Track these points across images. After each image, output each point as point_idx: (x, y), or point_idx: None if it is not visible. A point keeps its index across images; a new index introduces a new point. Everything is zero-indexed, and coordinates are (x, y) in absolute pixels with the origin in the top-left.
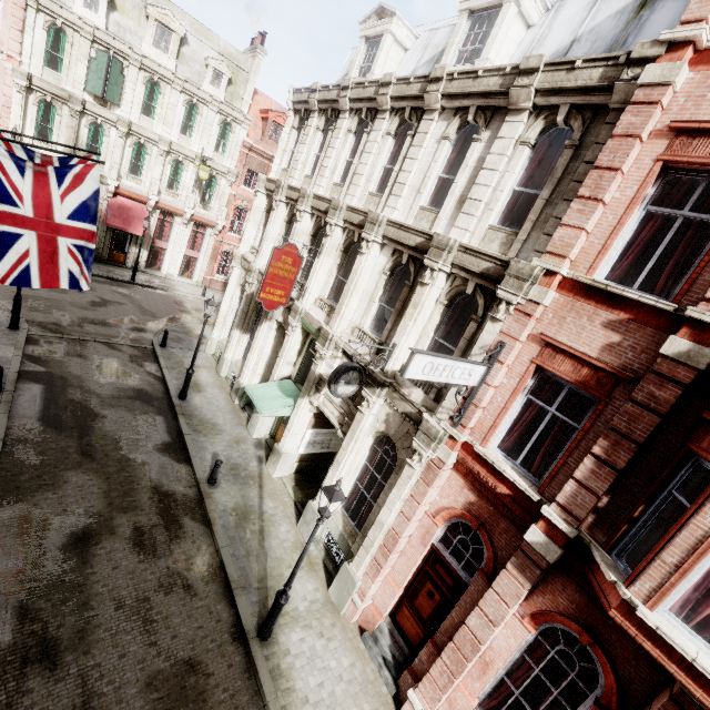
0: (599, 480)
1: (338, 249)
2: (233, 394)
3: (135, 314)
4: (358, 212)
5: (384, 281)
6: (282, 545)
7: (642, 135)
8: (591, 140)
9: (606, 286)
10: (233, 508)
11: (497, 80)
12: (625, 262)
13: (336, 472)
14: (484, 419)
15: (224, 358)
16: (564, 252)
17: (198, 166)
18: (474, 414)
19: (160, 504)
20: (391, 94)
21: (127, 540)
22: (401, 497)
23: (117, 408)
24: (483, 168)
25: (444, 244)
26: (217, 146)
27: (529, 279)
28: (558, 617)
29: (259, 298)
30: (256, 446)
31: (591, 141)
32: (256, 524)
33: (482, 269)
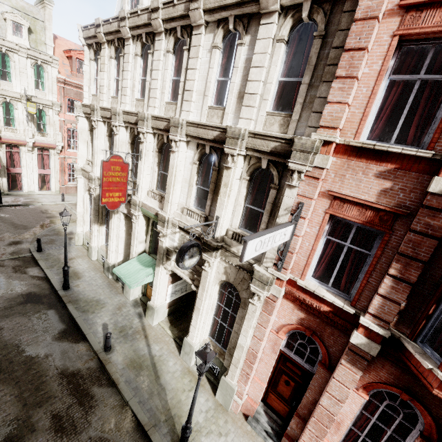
0: (399, 293)
1: (154, 150)
2: (106, 272)
3: (9, 231)
4: (162, 119)
5: (196, 169)
6: (173, 376)
7: (379, 16)
8: (334, 28)
9: (373, 146)
10: (130, 363)
11: None
12: (380, 123)
13: (198, 315)
14: (299, 260)
15: (91, 247)
16: (334, 124)
17: (25, 104)
18: (291, 259)
19: (69, 385)
20: (161, 18)
21: (48, 431)
22: (251, 327)
23: (11, 317)
24: (251, 66)
25: (237, 134)
26: (37, 85)
27: (312, 150)
28: (382, 385)
29: (102, 203)
30: (134, 306)
31: (334, 29)
32: (150, 368)
33: (270, 148)
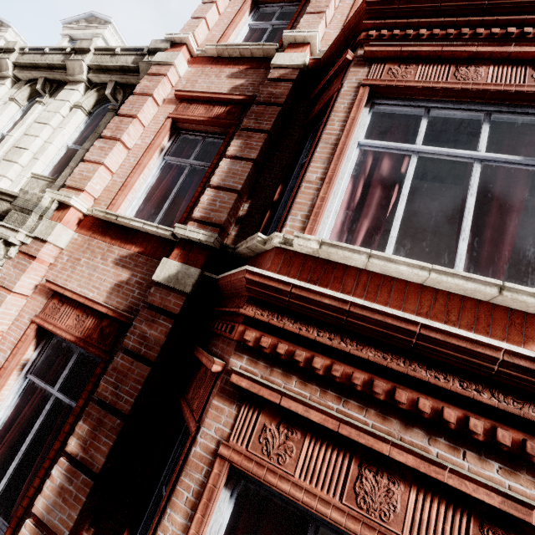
0: (67, 506)
1: None
2: None
3: None
4: None
5: None
6: None
7: (155, 96)
8: None
9: (117, 217)
10: None
11: (60, 57)
12: (149, 204)
13: None
14: None
15: None
16: (81, 184)
17: None
18: None
19: None
20: None
21: None
22: None
23: None
24: (36, 122)
25: None
26: None
27: (33, 209)
28: None
29: None
30: None
31: None
32: None
33: (1, 211)
